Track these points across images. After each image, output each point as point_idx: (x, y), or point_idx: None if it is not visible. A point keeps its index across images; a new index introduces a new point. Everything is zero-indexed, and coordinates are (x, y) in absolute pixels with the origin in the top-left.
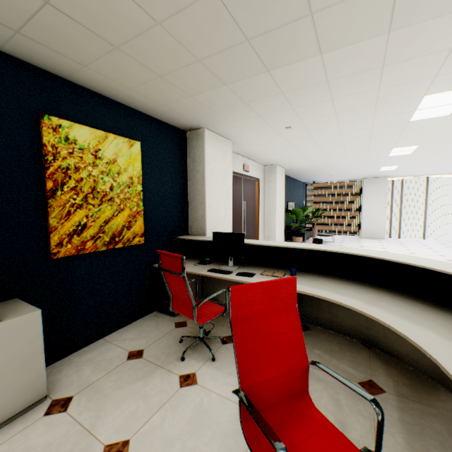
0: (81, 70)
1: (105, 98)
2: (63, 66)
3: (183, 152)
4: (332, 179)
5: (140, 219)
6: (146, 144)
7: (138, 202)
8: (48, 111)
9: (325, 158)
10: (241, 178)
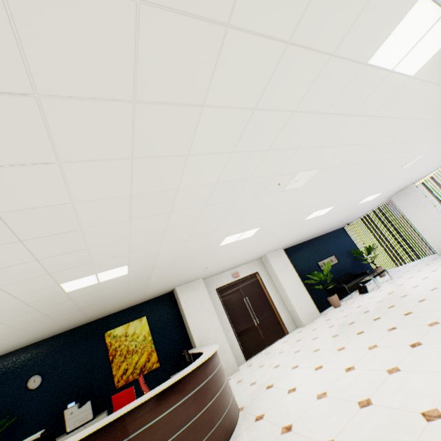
0: (110, 312)
1: (126, 309)
2: (105, 314)
3: (174, 302)
4: (360, 214)
5: (154, 354)
6: (150, 314)
7: (151, 345)
8: (107, 330)
9: (282, 239)
10: (236, 282)
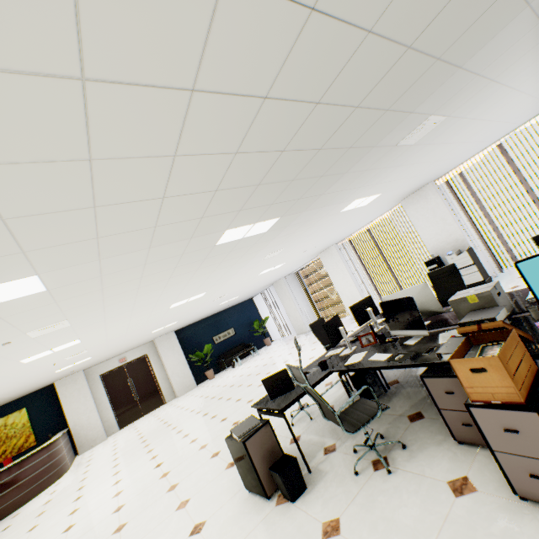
0: None
1: (7, 404)
2: None
3: (56, 392)
4: (256, 293)
5: (33, 436)
6: (31, 405)
7: (30, 429)
8: None
9: (155, 335)
10: (124, 366)
